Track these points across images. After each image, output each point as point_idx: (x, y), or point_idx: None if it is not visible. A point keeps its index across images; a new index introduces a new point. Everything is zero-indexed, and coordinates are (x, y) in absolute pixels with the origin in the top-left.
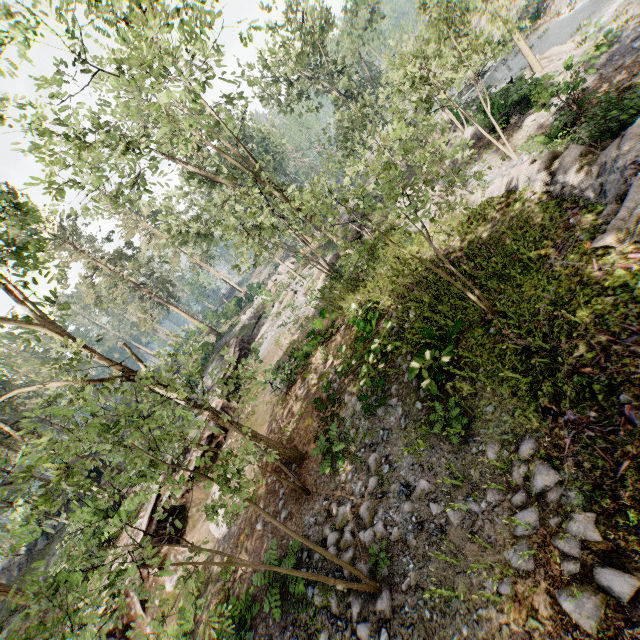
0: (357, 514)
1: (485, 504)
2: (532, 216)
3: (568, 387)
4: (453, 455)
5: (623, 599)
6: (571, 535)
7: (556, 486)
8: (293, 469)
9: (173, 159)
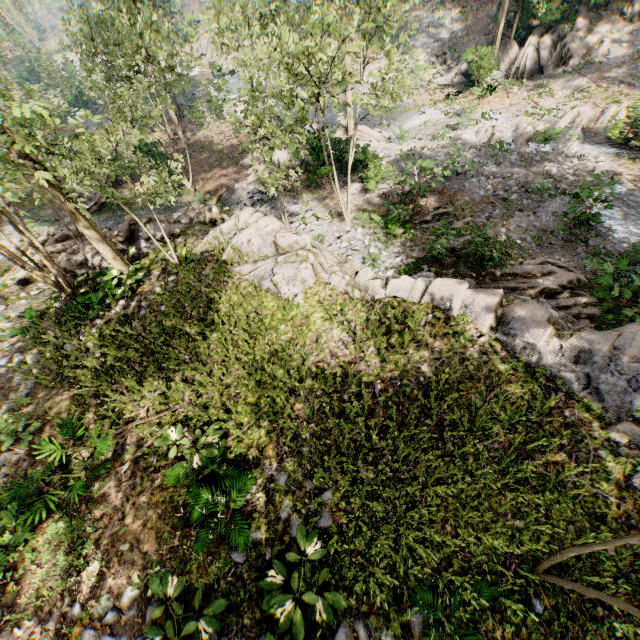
0: None
1: None
2: (498, 373)
3: None
4: None
5: None
6: None
7: None
8: None
9: None
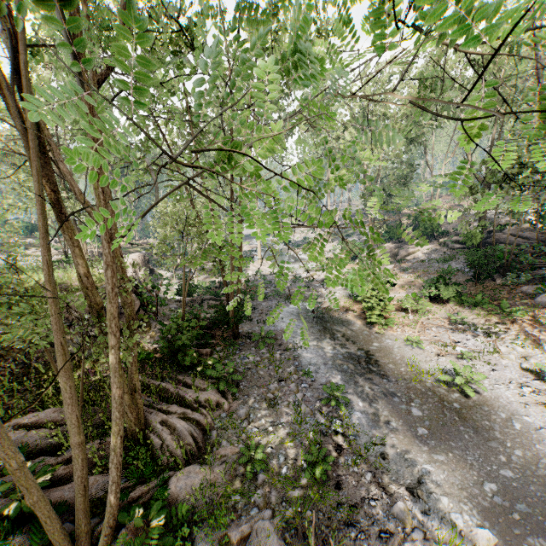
0: None
1: None
2: None
3: None
4: None
5: None
6: None
7: None
8: None
9: None
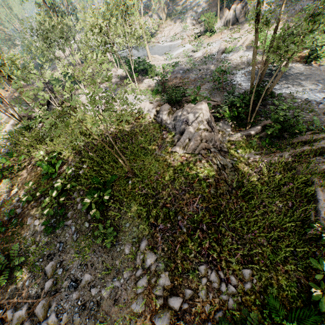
0: (32, 312)
1: (123, 280)
2: (149, 128)
3: (161, 213)
4: (107, 254)
5: (177, 309)
6: (160, 285)
7: (155, 262)
8: None
9: None
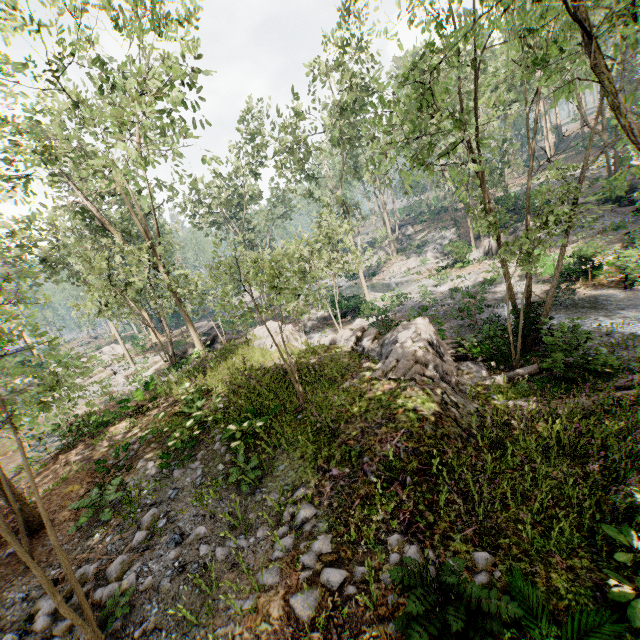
0: (102, 575)
1: (254, 539)
2: (344, 358)
3: (338, 452)
4: (239, 504)
5: (335, 587)
6: (313, 551)
7: (312, 519)
8: (20, 538)
9: (75, 188)
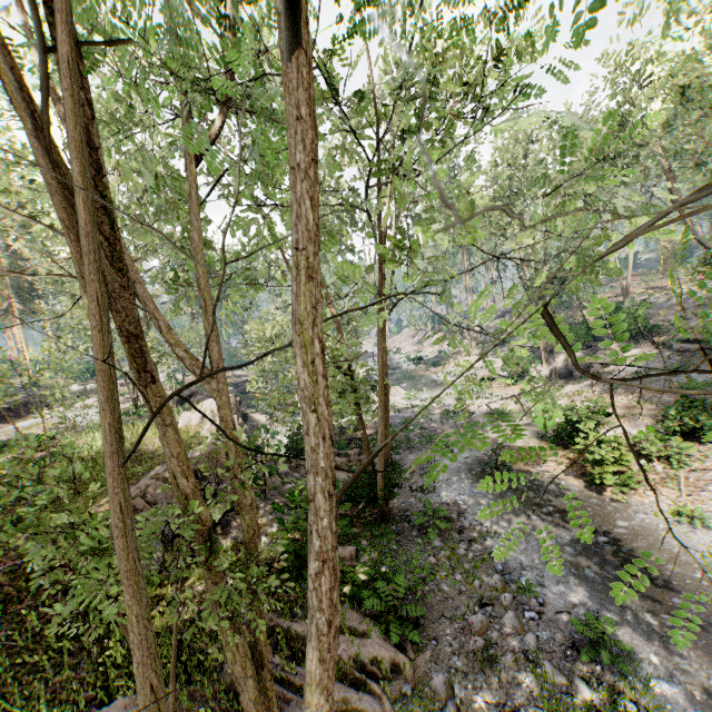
0: None
1: None
2: None
3: None
4: None
5: None
6: None
7: None
8: None
9: None
